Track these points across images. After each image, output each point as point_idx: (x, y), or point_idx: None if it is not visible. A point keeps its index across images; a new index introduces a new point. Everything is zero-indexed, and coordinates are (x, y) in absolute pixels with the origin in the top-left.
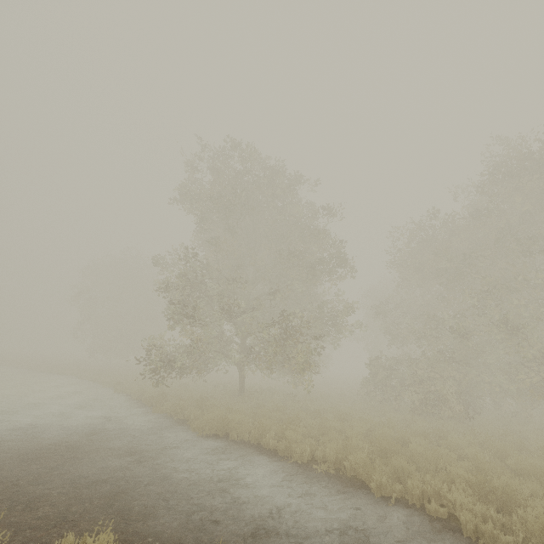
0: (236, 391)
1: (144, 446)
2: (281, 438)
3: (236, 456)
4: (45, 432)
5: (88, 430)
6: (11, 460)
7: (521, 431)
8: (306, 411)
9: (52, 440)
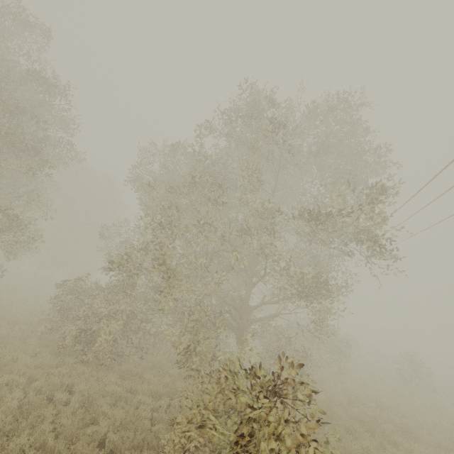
0: None
1: None
2: None
3: None
4: None
5: None
6: None
7: (150, 380)
8: None
9: None
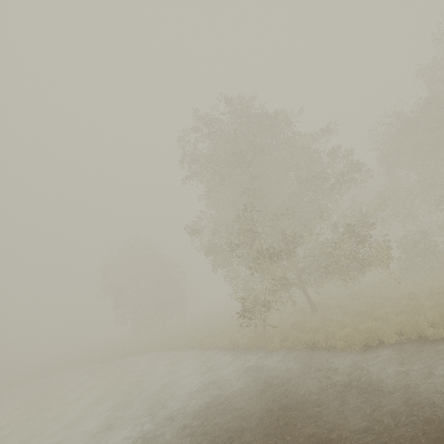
0: (302, 310)
1: (338, 380)
2: (442, 324)
3: (431, 355)
4: (230, 404)
5: (259, 387)
6: (267, 441)
7: None
8: (398, 299)
9: (254, 408)
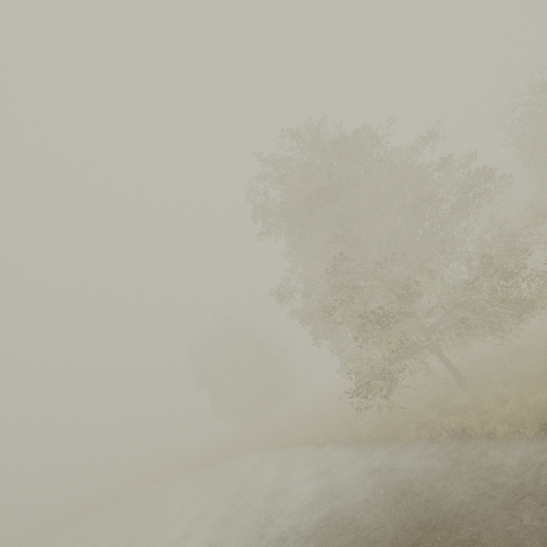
0: (444, 381)
1: (502, 484)
2: None
3: None
4: (353, 520)
5: (390, 496)
6: None
7: None
8: None
9: (384, 527)
